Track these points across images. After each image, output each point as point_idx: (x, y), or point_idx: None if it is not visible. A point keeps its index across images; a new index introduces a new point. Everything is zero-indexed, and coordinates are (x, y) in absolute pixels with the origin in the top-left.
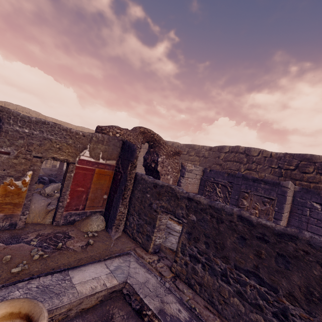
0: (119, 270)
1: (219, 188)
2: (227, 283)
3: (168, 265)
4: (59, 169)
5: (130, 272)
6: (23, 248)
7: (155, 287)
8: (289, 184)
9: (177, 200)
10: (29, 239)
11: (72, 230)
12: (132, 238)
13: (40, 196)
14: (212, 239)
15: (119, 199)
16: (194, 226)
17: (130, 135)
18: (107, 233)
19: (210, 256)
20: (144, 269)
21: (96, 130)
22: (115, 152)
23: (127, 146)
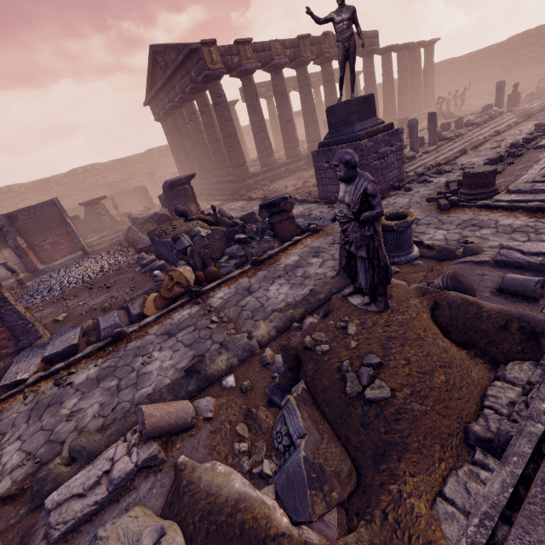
0: None
1: None
2: None
3: None
4: None
5: None
6: None
7: None
8: None
9: None
10: None
11: None
12: None
13: None
14: None
15: None
16: None
17: None
18: None
19: None
20: None
21: None
22: None
23: None
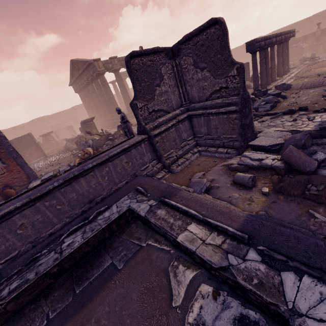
0: None
1: None
2: None
3: None
4: None
5: None
6: None
7: None
8: None
9: None
10: None
11: None
12: None
13: None
14: None
15: None
16: None
17: None
18: None
19: None
20: None
21: None
22: None
23: None
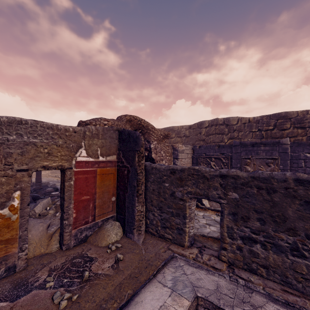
0: (179, 283)
1: (213, 162)
2: (301, 256)
3: (214, 255)
4: (37, 183)
5: (192, 281)
6: (38, 297)
7: (231, 289)
8: (288, 140)
9: (207, 181)
10: (41, 280)
11: (88, 249)
12: (158, 236)
13: (34, 220)
14: (266, 213)
15: (134, 198)
16: (238, 204)
17: (119, 125)
18: (129, 240)
19: (270, 233)
20: (203, 271)
21: (79, 126)
22: (113, 145)
23: (126, 135)
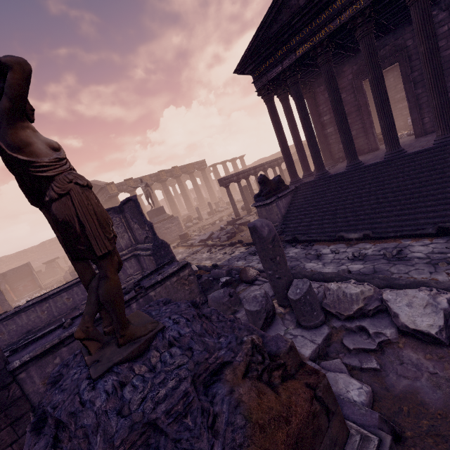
0: None
1: None
2: None
3: None
4: None
5: None
6: None
7: None
8: None
9: None
10: None
11: None
12: None
13: None
14: None
15: None
16: None
17: None
18: None
19: None
20: None
21: None
22: None
23: None
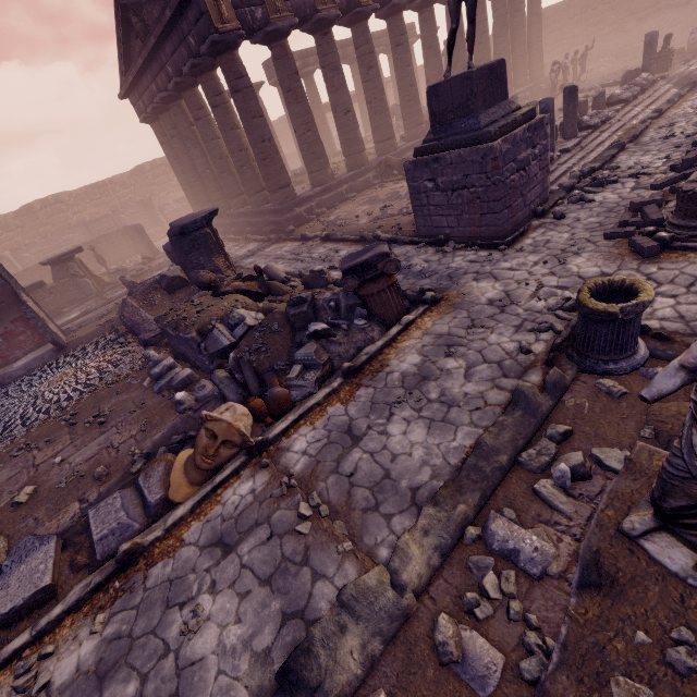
0: None
1: None
2: None
3: None
4: None
5: None
6: None
7: None
8: (6, 254)
9: None
10: None
11: None
12: None
13: None
14: None
15: None
16: None
17: None
18: None
19: None
20: None
21: None
22: None
23: None
